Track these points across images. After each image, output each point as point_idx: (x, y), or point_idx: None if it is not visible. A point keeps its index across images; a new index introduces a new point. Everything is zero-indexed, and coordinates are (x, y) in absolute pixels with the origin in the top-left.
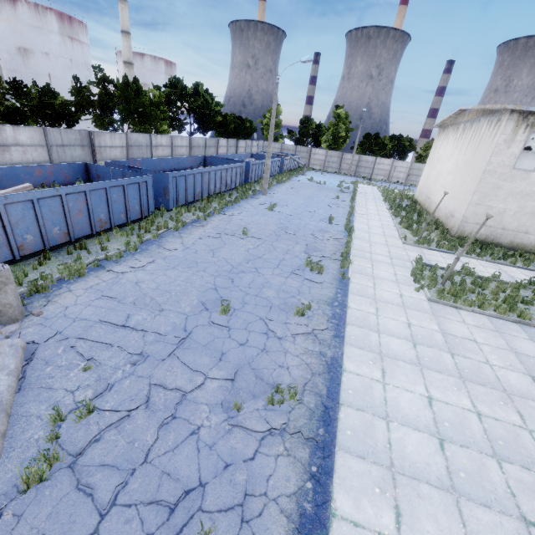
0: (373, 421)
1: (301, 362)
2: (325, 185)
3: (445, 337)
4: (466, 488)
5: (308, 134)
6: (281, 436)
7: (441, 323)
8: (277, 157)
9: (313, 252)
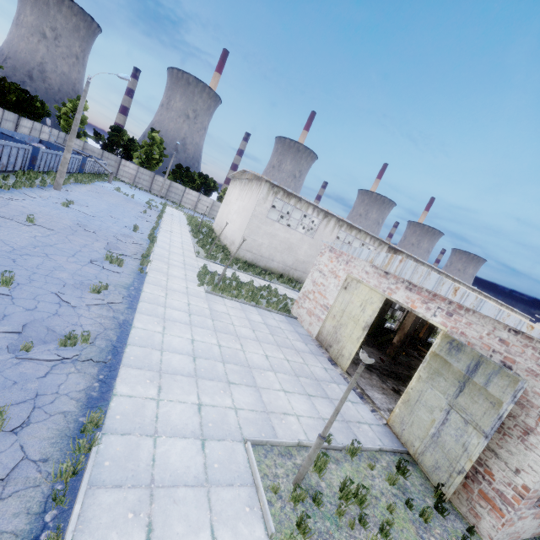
0: (151, 352)
1: (95, 322)
2: (134, 199)
3: (211, 311)
4: (203, 375)
5: (120, 143)
6: (73, 363)
7: (211, 305)
8: (77, 154)
9: (115, 250)
